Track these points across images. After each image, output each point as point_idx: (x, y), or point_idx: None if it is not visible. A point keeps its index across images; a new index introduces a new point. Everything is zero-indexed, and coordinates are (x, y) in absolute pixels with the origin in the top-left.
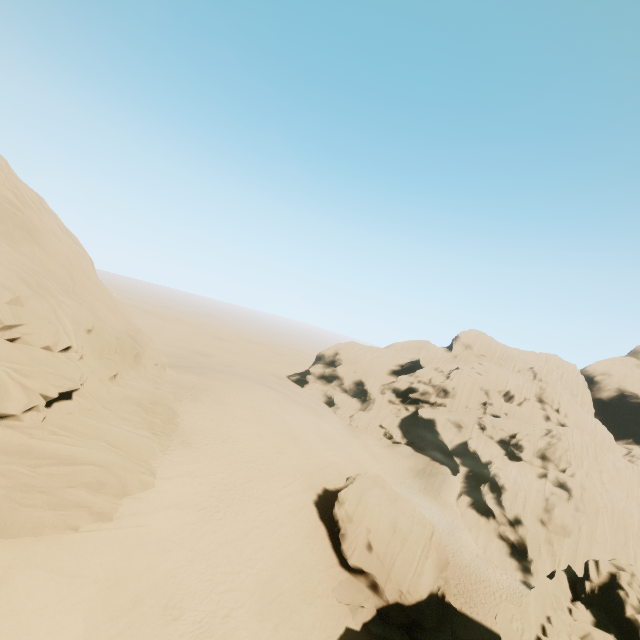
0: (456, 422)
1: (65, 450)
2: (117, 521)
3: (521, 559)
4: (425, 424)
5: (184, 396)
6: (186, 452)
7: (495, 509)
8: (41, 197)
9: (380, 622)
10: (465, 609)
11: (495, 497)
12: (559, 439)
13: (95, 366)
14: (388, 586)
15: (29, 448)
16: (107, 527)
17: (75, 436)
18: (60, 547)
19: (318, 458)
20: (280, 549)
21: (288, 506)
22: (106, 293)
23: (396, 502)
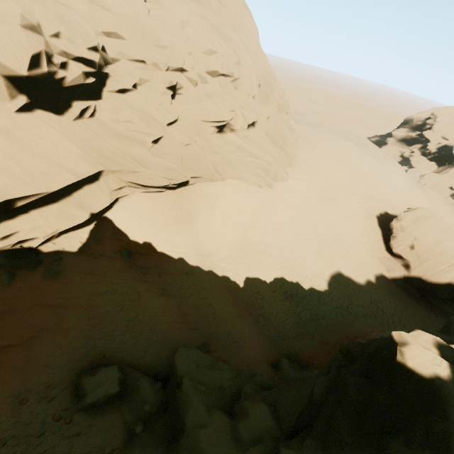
0: None
1: (255, 151)
2: (274, 190)
3: None
4: None
5: (299, 138)
6: (302, 169)
7: None
8: None
9: (404, 281)
10: None
11: None
12: None
13: (261, 109)
14: (417, 269)
15: (243, 147)
16: (270, 191)
17: (257, 146)
18: (256, 191)
19: (385, 194)
20: (350, 229)
21: (359, 212)
22: (264, 58)
23: (446, 232)
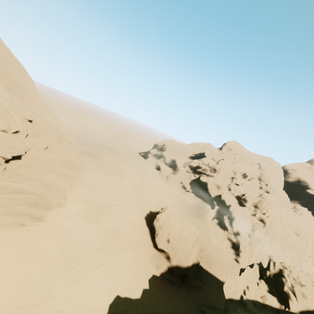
0: (217, 185)
1: (17, 186)
2: (45, 221)
3: (236, 249)
4: (202, 184)
5: (85, 160)
6: (83, 189)
7: (228, 227)
8: None
9: (169, 273)
10: (207, 268)
11: (229, 222)
12: (265, 199)
13: (35, 142)
14: (174, 259)
15: None
16: (40, 224)
17: (23, 178)
18: (14, 234)
19: (149, 196)
20: (126, 238)
21: (132, 218)
22: (41, 101)
23: (183, 222)
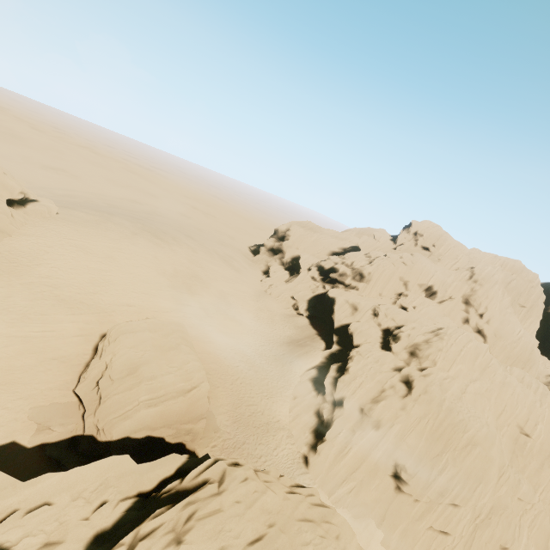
0: (353, 304)
1: None
2: None
3: (319, 436)
4: (328, 302)
5: (45, 225)
6: None
7: (327, 387)
8: None
9: (65, 447)
10: None
11: (336, 377)
12: (441, 338)
13: None
14: (89, 419)
15: None
16: None
17: None
18: None
19: (160, 303)
20: None
21: (59, 330)
22: None
23: (169, 351)
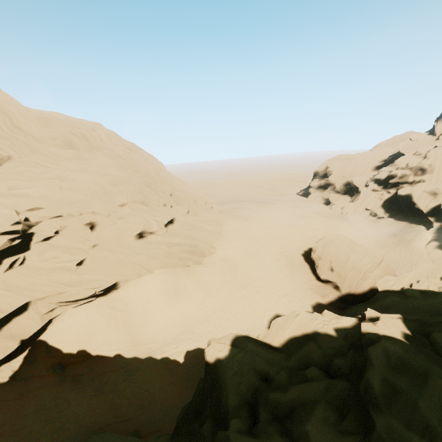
0: (431, 191)
1: (177, 241)
2: (203, 265)
3: None
4: (403, 199)
5: (225, 216)
6: (228, 239)
7: None
8: (133, 143)
9: (340, 302)
10: None
11: None
12: None
13: (178, 209)
14: (343, 286)
15: (165, 241)
16: (200, 266)
17: (179, 236)
18: (185, 271)
19: (307, 234)
20: (279, 273)
21: (284, 257)
22: (172, 176)
23: (352, 247)
